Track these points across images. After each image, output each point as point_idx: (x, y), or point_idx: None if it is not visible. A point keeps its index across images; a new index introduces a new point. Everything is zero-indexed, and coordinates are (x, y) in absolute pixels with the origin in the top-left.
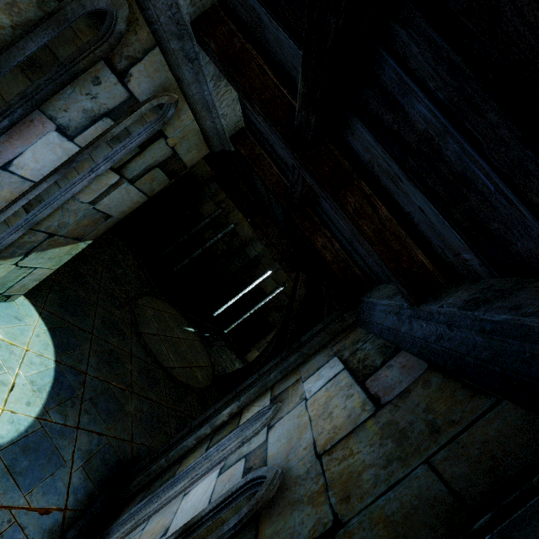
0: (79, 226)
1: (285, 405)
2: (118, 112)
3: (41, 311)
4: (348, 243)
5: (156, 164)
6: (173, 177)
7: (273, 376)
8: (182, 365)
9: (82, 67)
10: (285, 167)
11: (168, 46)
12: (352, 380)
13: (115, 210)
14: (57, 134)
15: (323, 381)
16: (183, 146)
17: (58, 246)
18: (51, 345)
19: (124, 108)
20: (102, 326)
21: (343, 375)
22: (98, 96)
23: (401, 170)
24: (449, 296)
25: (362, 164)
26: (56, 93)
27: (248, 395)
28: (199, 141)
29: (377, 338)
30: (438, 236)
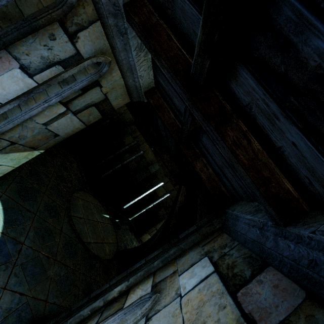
0: (35, 139)
1: (163, 297)
2: (67, 63)
3: (2, 195)
4: (219, 169)
5: (93, 104)
6: (104, 114)
7: (156, 263)
8: (96, 241)
9: (41, 24)
10: (179, 113)
11: (106, 21)
12: (223, 287)
13: (62, 131)
14: (20, 71)
15: (196, 280)
16: (112, 94)
17: (18, 151)
18: (2, 220)
19: (72, 60)
20: (44, 209)
21: (214, 278)
22: (53, 48)
23: (280, 109)
24: (317, 222)
25: (241, 107)
26: (20, 40)
27: (135, 277)
28: (123, 93)
29: (242, 247)
30: (308, 168)
